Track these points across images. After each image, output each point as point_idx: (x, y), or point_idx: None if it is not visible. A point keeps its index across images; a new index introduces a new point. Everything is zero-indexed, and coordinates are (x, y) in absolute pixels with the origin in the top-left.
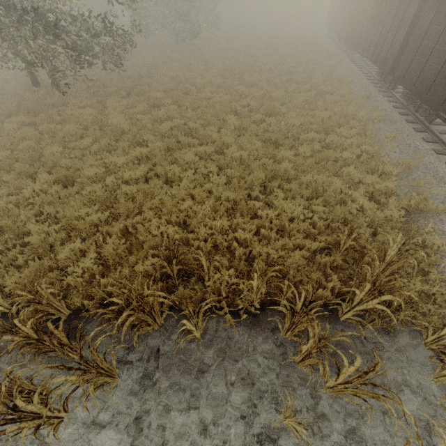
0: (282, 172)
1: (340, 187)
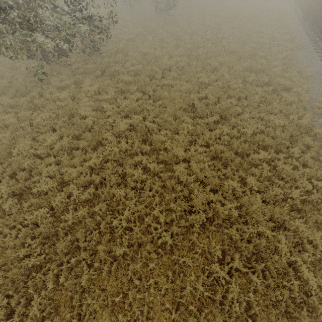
0: (225, 217)
1: (285, 252)
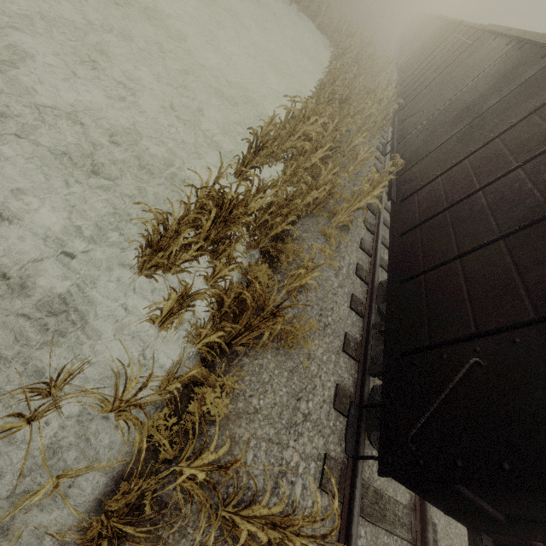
0: None
1: None
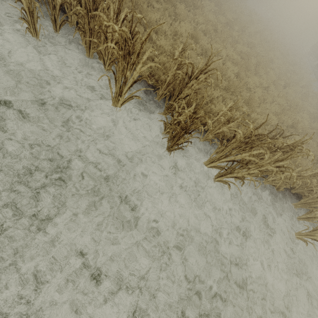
0: (299, 127)
1: None
